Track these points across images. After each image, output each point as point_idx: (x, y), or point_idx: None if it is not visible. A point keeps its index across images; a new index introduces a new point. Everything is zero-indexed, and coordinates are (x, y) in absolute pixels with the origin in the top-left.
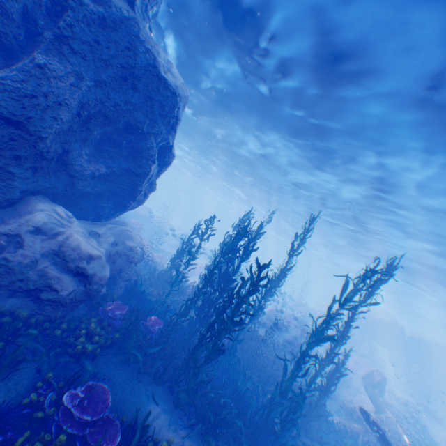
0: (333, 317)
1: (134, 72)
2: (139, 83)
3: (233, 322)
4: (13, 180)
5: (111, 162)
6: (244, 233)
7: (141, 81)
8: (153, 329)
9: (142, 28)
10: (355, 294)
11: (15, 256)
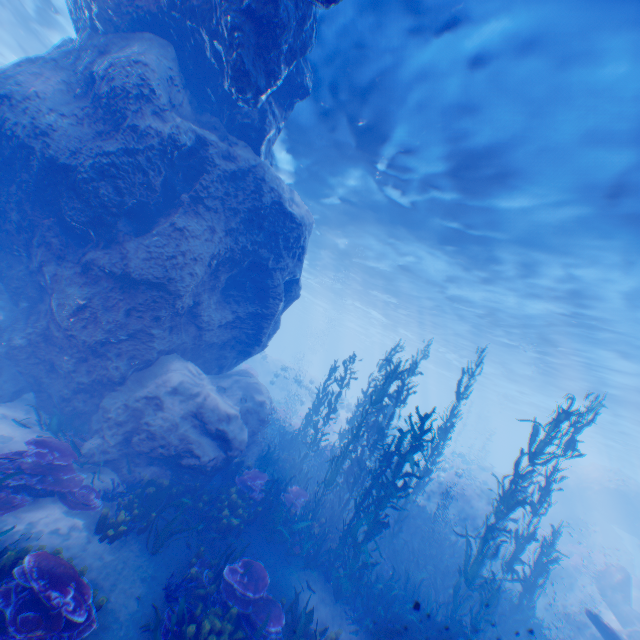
0: (522, 475)
1: (261, 214)
2: (265, 223)
3: (396, 486)
4: (152, 340)
5: (235, 305)
6: (395, 375)
7: (267, 221)
8: (297, 502)
9: (267, 170)
10: (546, 443)
11: (157, 420)
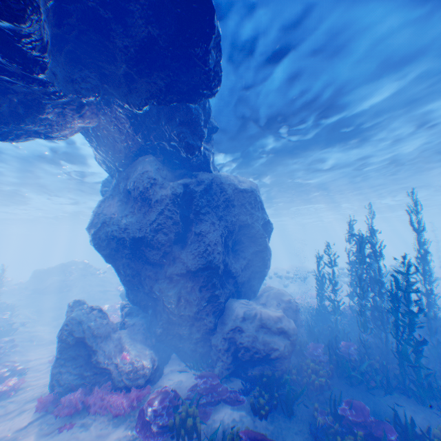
0: None
1: (230, 200)
2: (234, 202)
3: (413, 312)
4: (216, 297)
5: (242, 254)
6: (363, 242)
7: (234, 201)
8: (351, 352)
9: (220, 177)
10: None
11: (244, 339)
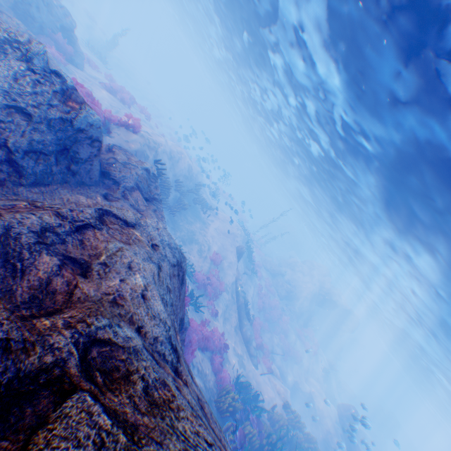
0: None
1: None
2: None
3: None
4: None
5: None
6: None
7: None
8: None
9: None
10: None
11: None
